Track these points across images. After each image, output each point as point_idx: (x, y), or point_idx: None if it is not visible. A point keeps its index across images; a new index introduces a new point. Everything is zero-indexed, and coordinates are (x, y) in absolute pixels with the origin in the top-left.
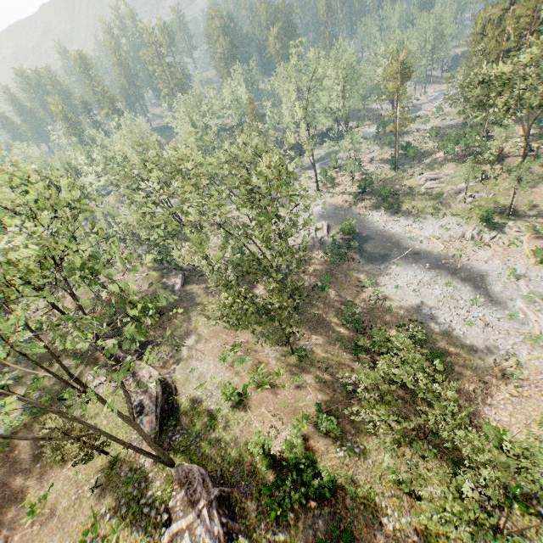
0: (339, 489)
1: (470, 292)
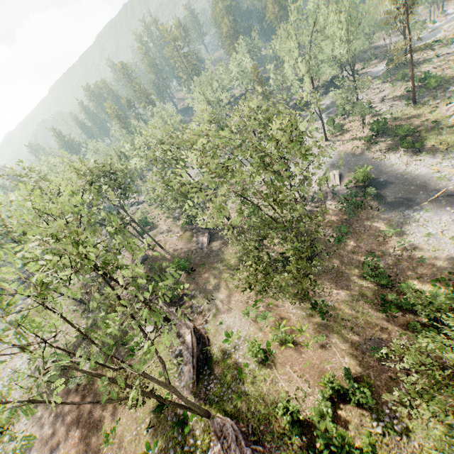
0: None
1: None
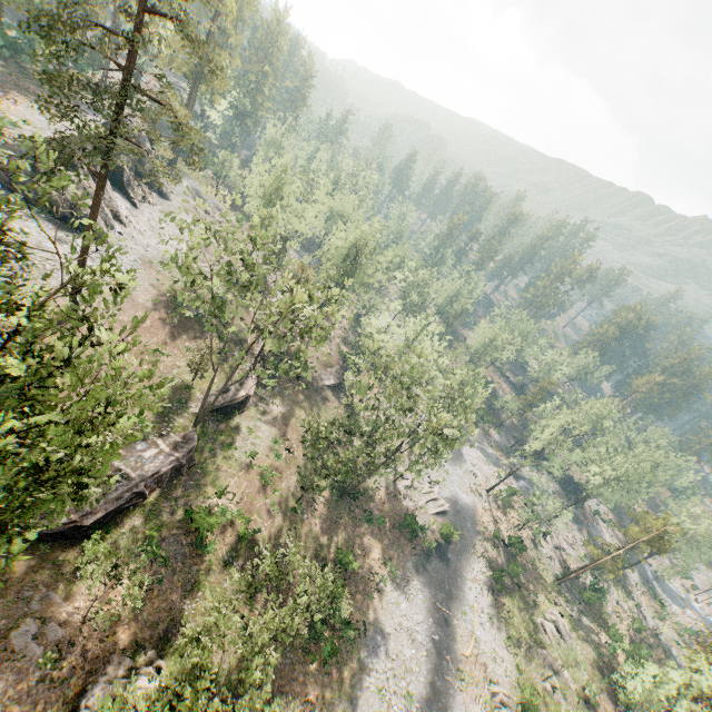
0: (202, 559)
1: (420, 693)
